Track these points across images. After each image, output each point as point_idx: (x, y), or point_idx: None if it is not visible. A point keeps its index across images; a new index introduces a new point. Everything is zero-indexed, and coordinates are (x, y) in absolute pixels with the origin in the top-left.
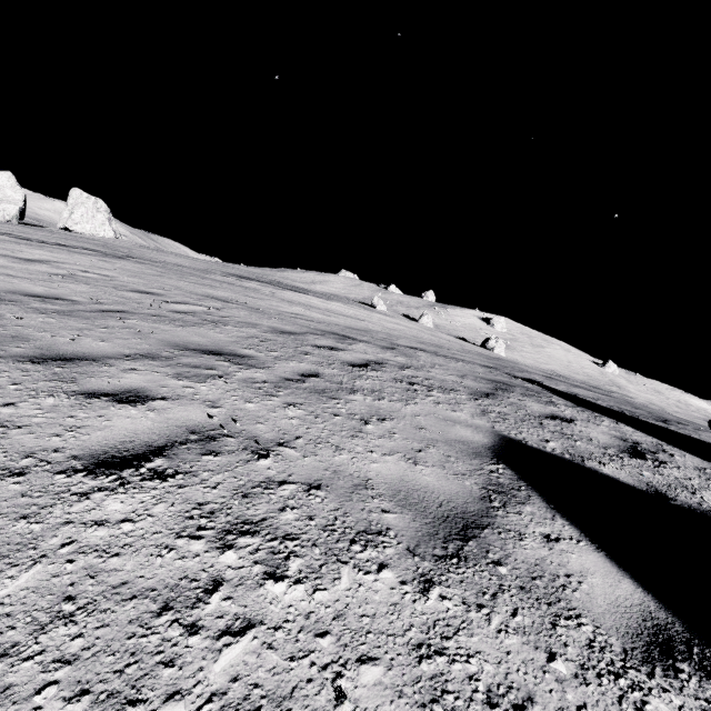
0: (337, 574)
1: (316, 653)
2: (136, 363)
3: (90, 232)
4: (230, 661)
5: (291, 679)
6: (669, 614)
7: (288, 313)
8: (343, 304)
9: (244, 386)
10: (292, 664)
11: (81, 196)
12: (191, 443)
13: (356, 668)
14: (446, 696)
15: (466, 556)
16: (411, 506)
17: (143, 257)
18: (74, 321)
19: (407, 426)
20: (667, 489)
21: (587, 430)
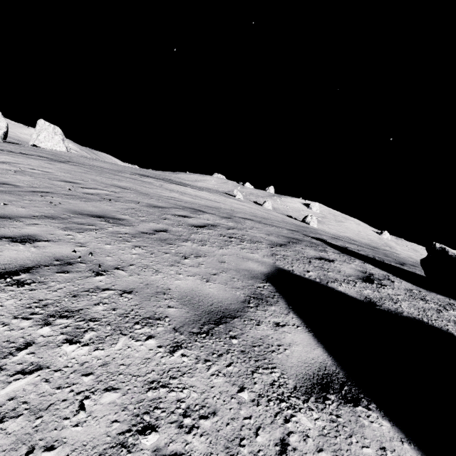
0: (115, 341)
1: (77, 385)
2: (39, 221)
3: (50, 148)
4: (14, 388)
5: (52, 399)
6: (338, 368)
7: (166, 197)
8: (209, 193)
9: (110, 235)
10: (57, 391)
11: (45, 124)
12: (53, 266)
13: (101, 394)
14: (156, 410)
15: (213, 333)
16: (190, 304)
17: (78, 162)
18: (9, 196)
19: (213, 260)
20: (378, 300)
21: (340, 266)
